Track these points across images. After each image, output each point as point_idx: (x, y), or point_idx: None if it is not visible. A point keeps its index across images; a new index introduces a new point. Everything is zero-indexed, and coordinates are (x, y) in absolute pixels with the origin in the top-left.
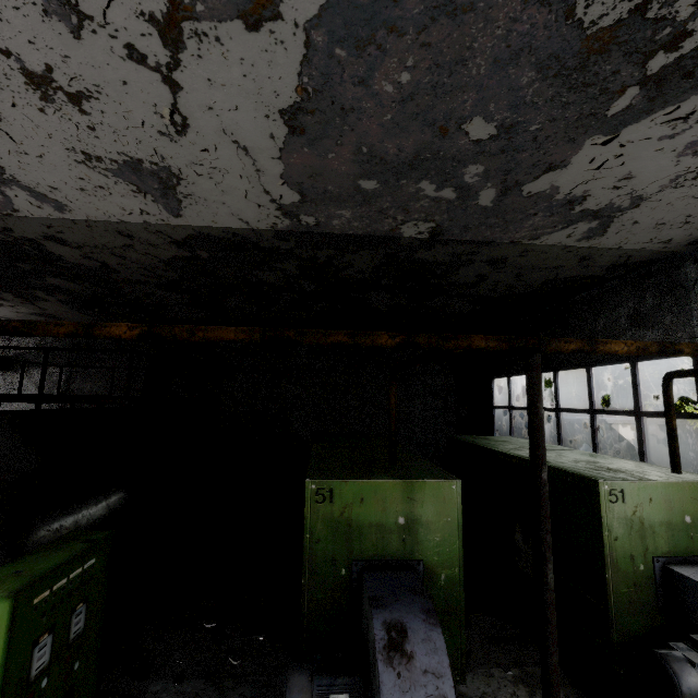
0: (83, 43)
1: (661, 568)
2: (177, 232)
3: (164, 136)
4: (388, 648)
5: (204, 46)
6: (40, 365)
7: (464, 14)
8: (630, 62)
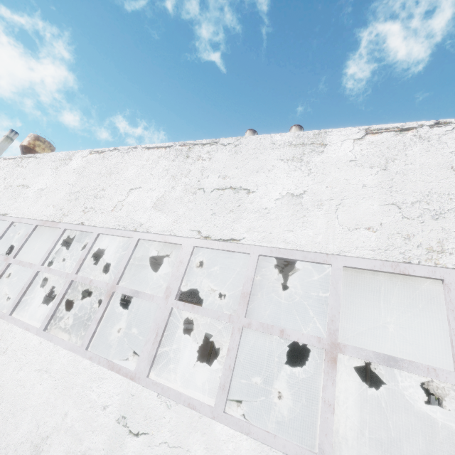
0: (269, 264)
1: None
2: (268, 283)
3: (276, 272)
4: None
5: (292, 266)
6: None
7: (347, 271)
8: (395, 280)
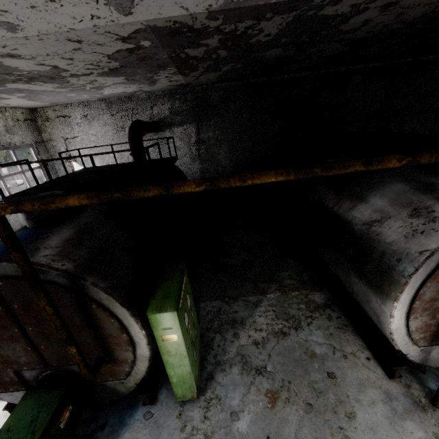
0: None
1: None
2: None
3: None
4: None
5: None
6: (177, 125)
7: None
8: None
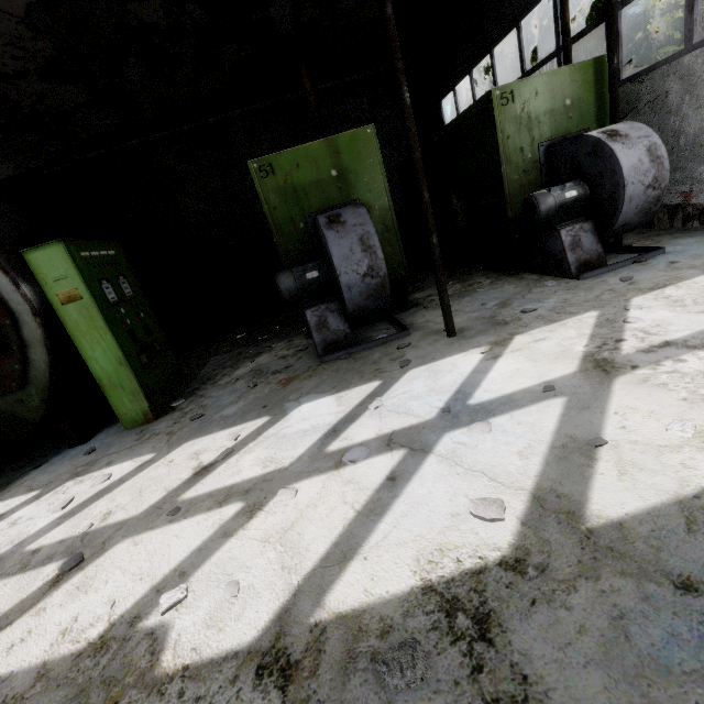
0: None
1: (544, 151)
2: None
3: None
4: (329, 224)
5: None
6: None
7: None
8: None
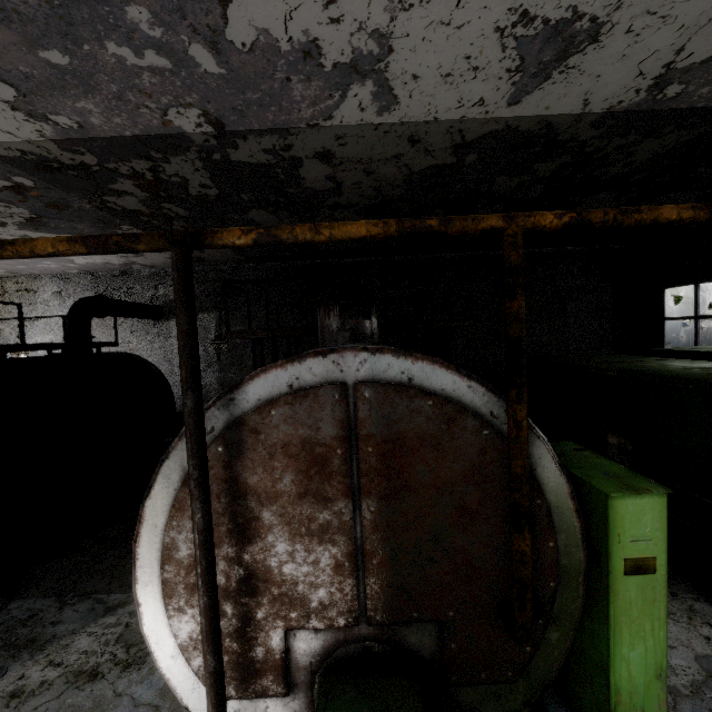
0: None
1: None
2: (479, 130)
3: None
4: None
5: None
6: None
7: None
8: None
